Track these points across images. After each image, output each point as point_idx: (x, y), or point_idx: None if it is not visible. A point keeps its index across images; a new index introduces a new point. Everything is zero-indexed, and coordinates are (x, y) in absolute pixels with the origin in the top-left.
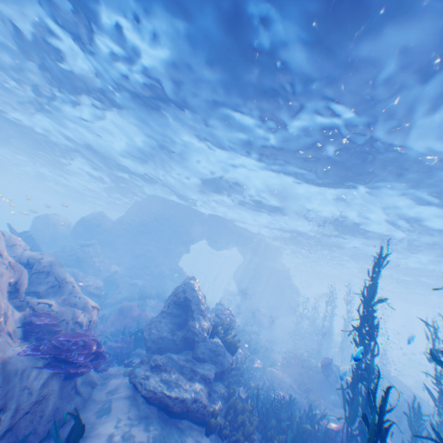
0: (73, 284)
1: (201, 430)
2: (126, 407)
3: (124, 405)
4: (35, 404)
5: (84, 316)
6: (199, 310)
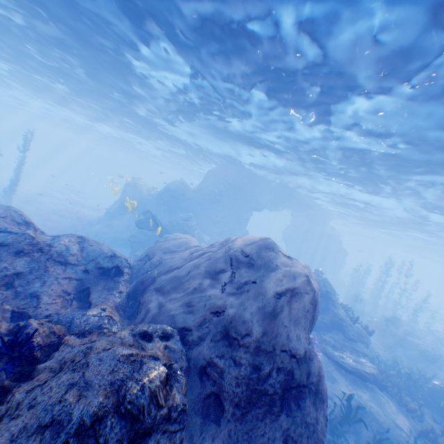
0: None
1: (376, 388)
2: (342, 377)
3: (340, 375)
4: None
5: None
6: (336, 301)
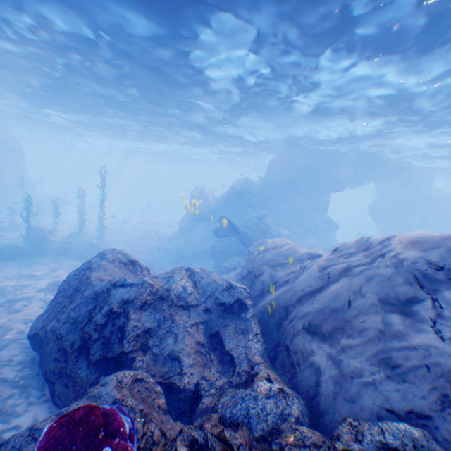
0: None
1: None
2: None
3: None
4: None
5: None
6: None
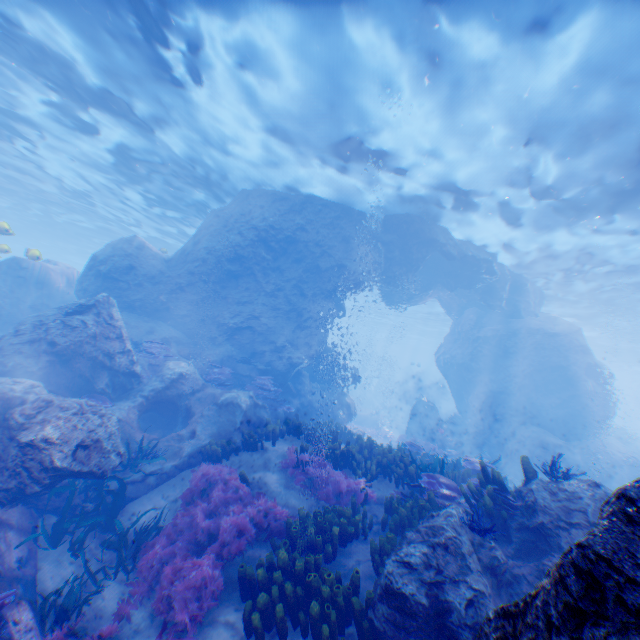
0: None
1: None
2: None
3: None
4: None
5: None
6: None
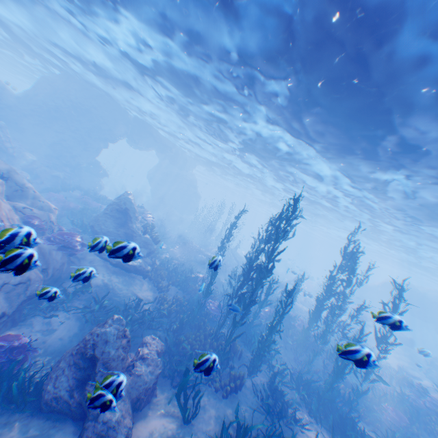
0: (34, 191)
1: (141, 277)
2: (105, 268)
3: (103, 267)
4: (60, 266)
5: (55, 217)
6: (136, 218)
